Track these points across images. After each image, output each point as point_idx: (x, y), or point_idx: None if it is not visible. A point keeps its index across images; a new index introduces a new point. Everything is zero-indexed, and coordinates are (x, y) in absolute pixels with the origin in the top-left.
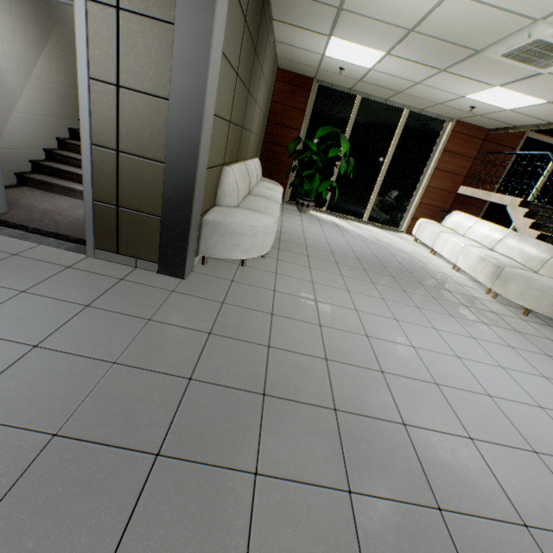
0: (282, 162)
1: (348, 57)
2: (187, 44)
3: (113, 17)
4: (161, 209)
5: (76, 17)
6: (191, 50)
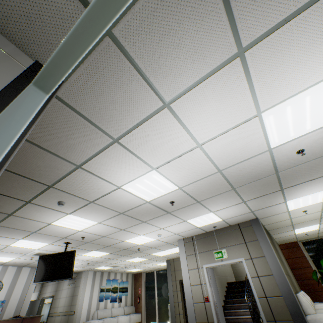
0: (315, 288)
1: (305, 230)
2: (270, 259)
3: (251, 261)
4: (290, 316)
5: (243, 264)
6: (271, 259)
